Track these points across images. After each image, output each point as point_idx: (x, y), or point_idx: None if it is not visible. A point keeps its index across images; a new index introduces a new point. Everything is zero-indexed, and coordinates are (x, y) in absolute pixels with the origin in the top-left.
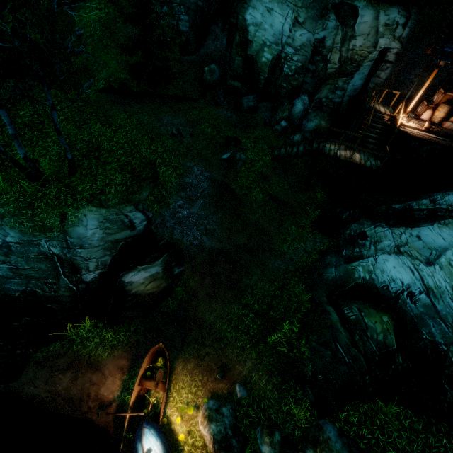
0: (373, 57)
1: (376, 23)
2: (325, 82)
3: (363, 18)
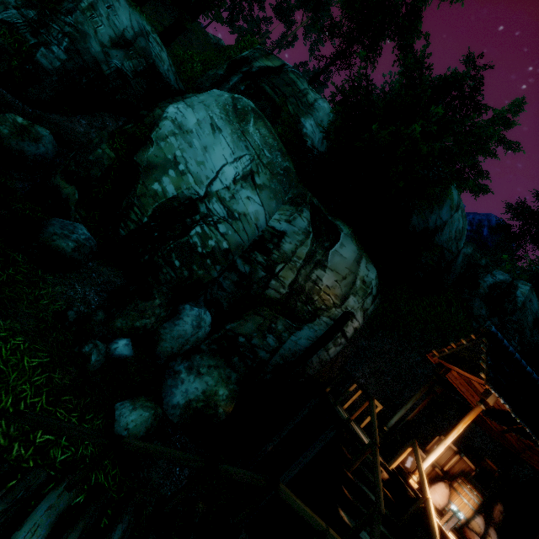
0: (334, 315)
1: (355, 269)
2: (256, 307)
3: (344, 248)
